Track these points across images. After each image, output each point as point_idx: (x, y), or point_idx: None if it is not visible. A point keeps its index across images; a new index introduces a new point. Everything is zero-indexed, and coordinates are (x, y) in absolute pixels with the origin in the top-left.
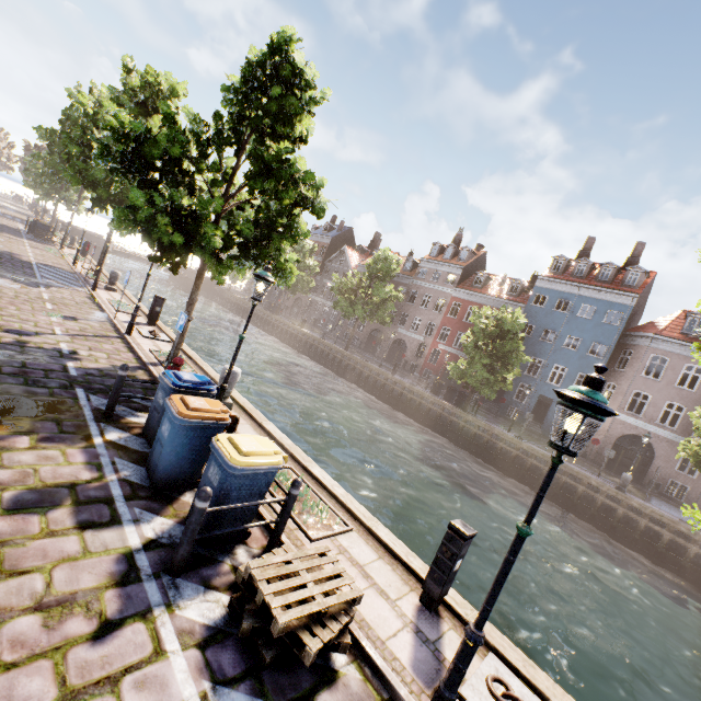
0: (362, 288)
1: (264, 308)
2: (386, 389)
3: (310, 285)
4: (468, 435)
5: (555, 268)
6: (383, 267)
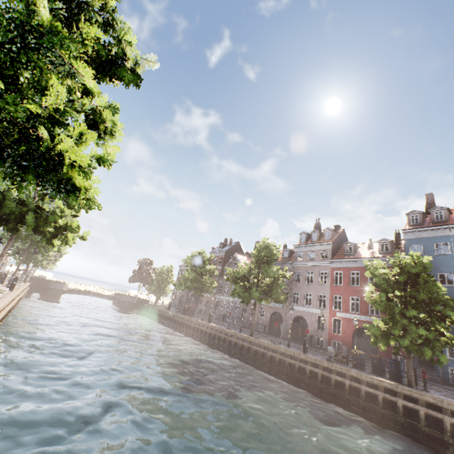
0: (252, 274)
1: (179, 312)
2: (302, 372)
3: (213, 285)
4: (439, 427)
5: (414, 221)
6: (266, 253)
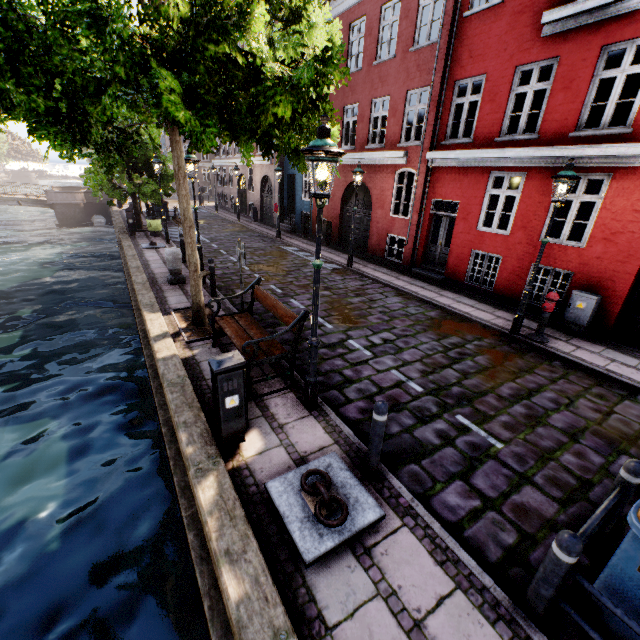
0: None
1: None
2: None
3: None
4: None
5: None
6: None
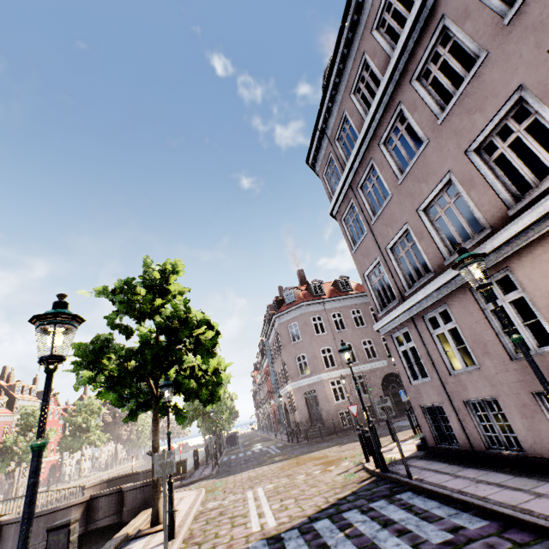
0: None
1: None
2: None
3: None
4: None
5: None
6: None
